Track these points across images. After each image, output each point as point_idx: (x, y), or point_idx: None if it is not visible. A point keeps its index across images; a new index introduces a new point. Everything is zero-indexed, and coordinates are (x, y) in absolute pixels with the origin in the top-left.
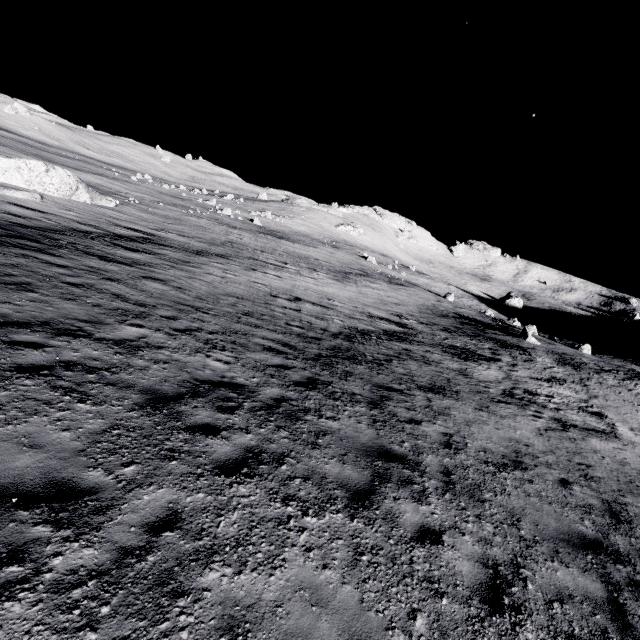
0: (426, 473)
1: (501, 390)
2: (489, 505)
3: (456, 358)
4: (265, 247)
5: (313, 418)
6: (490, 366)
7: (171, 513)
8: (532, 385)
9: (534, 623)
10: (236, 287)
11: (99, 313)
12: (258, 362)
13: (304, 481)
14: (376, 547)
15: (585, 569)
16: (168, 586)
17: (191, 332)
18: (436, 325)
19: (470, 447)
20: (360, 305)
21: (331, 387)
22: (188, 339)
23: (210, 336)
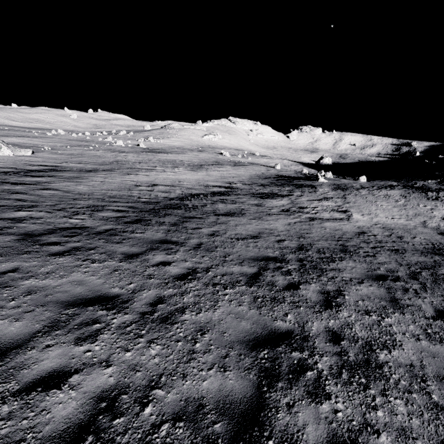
0: (185, 245)
1: (281, 209)
2: (215, 252)
3: (258, 198)
4: (143, 160)
5: (127, 234)
6: (283, 199)
7: (15, 268)
8: (306, 204)
9: (199, 282)
10: (110, 185)
11: (3, 209)
12: (105, 217)
13: (101, 254)
14: (127, 269)
15: (253, 266)
16: (3, 285)
17: (64, 209)
18: (256, 184)
19: (227, 234)
20: (203, 181)
21: (150, 221)
22: (60, 213)
23: (77, 210)
